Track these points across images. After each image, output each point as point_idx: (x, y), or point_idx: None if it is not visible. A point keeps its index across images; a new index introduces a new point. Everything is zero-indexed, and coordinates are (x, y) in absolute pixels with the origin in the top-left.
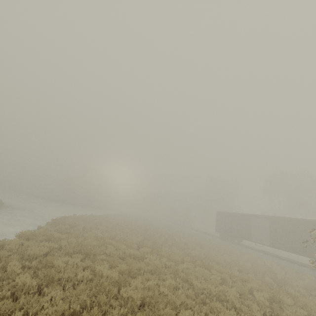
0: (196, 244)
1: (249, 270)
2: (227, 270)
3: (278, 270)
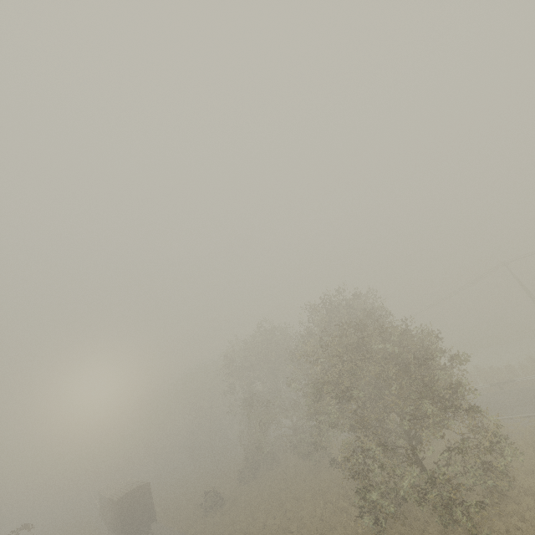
0: None
1: None
2: None
3: None
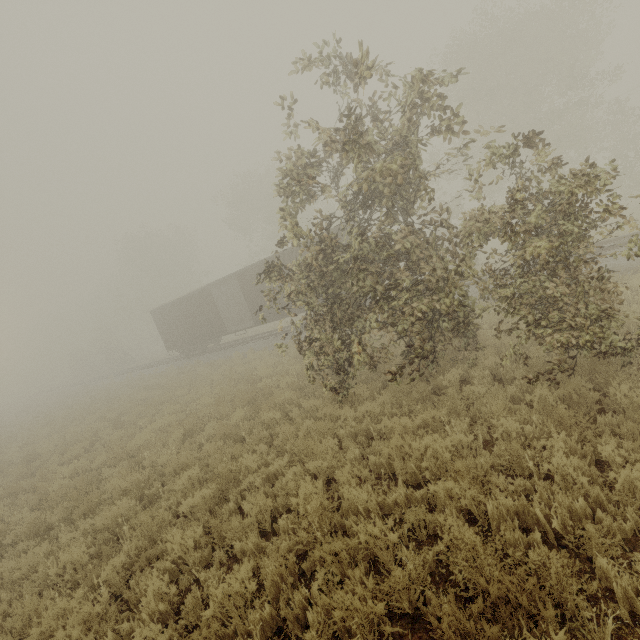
0: (107, 423)
1: (211, 412)
2: (135, 478)
3: (264, 370)
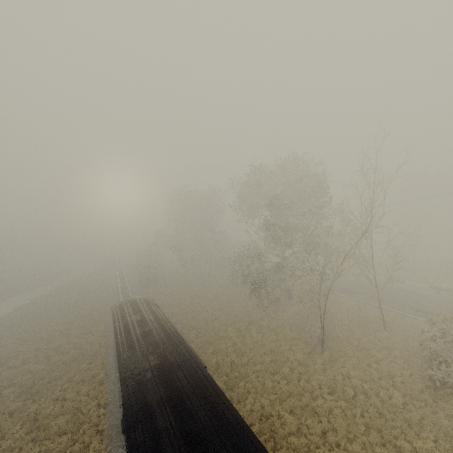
0: None
1: None
2: None
3: None
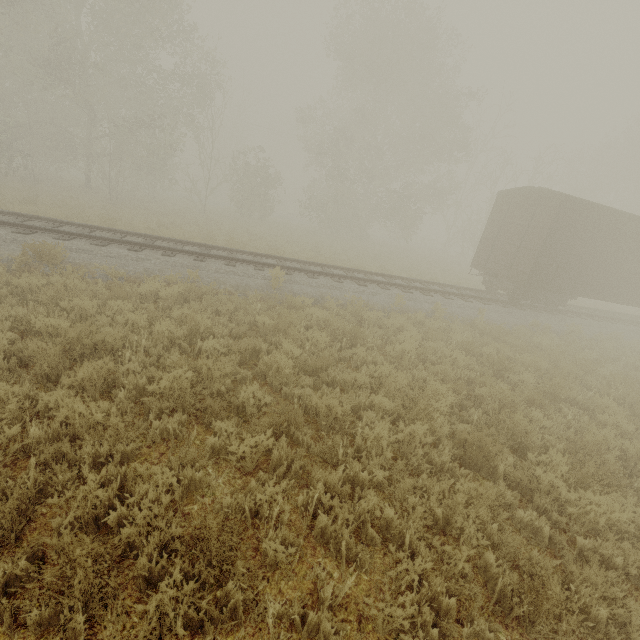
0: None
1: None
2: None
3: None
